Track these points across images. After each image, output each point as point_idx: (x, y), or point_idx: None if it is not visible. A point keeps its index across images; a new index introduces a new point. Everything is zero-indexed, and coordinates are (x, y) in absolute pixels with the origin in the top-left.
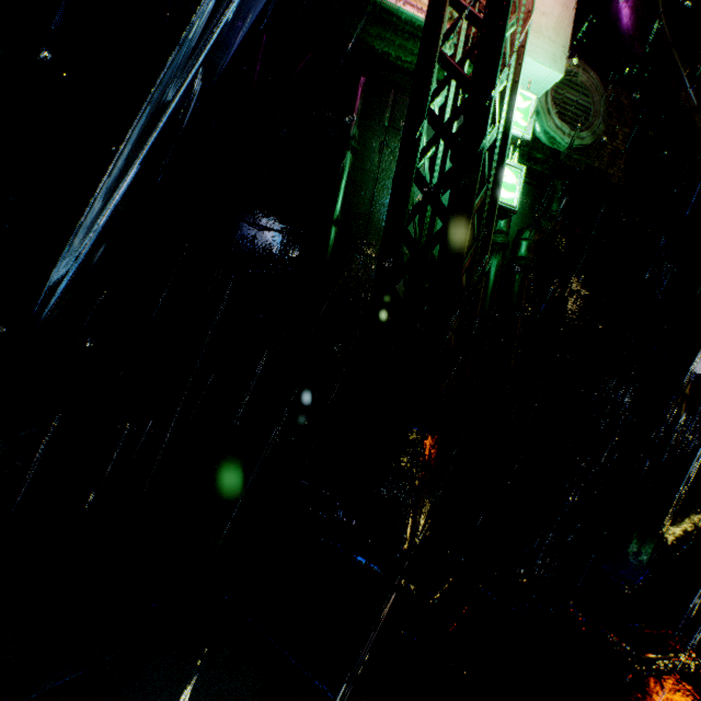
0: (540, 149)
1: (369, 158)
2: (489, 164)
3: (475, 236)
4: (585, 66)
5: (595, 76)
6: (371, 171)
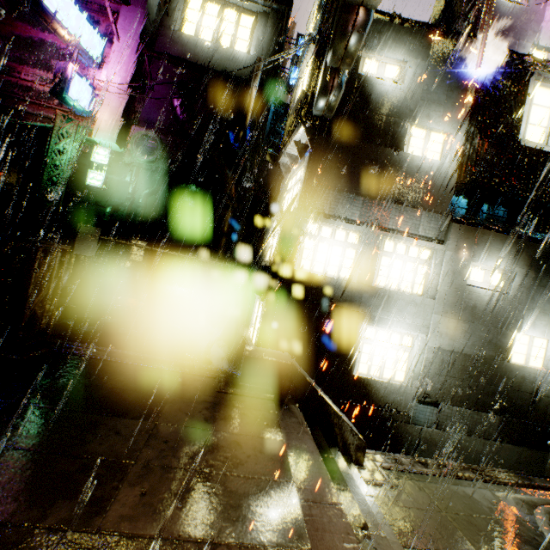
0: (133, 163)
1: (85, 167)
2: (62, 178)
3: (57, 198)
4: (151, 132)
5: (156, 135)
6: (86, 172)
